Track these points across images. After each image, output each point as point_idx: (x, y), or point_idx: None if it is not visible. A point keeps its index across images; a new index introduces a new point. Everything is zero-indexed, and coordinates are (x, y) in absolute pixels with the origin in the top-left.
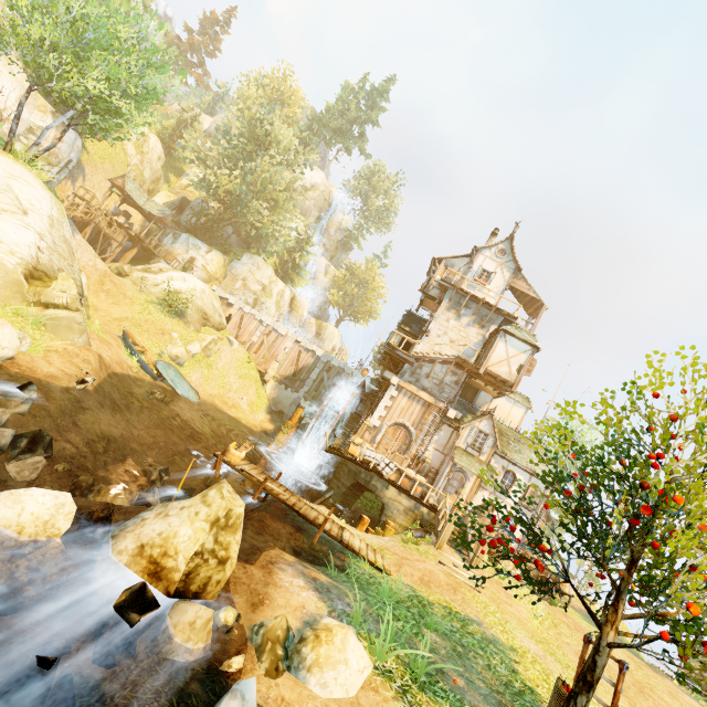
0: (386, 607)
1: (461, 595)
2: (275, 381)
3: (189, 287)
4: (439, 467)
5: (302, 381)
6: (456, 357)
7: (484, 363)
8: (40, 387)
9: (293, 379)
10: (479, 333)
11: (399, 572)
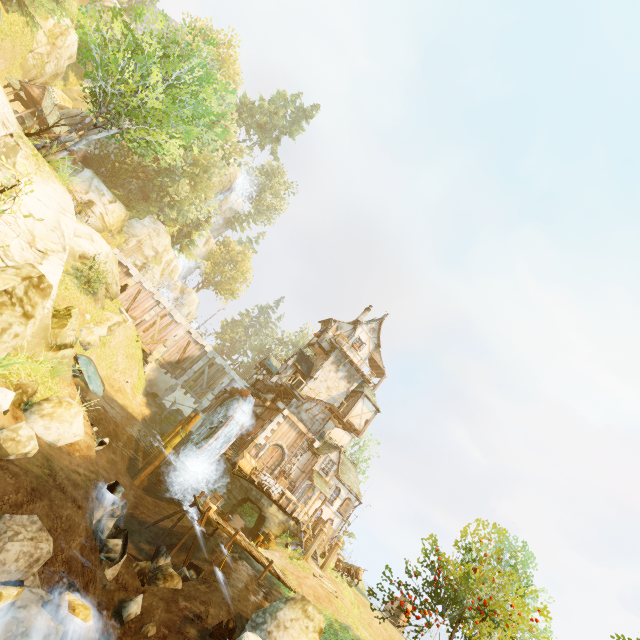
0: (326, 635)
1: (334, 605)
2: (157, 364)
3: (96, 250)
4: (296, 481)
5: (184, 370)
6: (332, 405)
7: (348, 415)
8: (91, 466)
9: (176, 366)
10: (346, 386)
11: (304, 593)
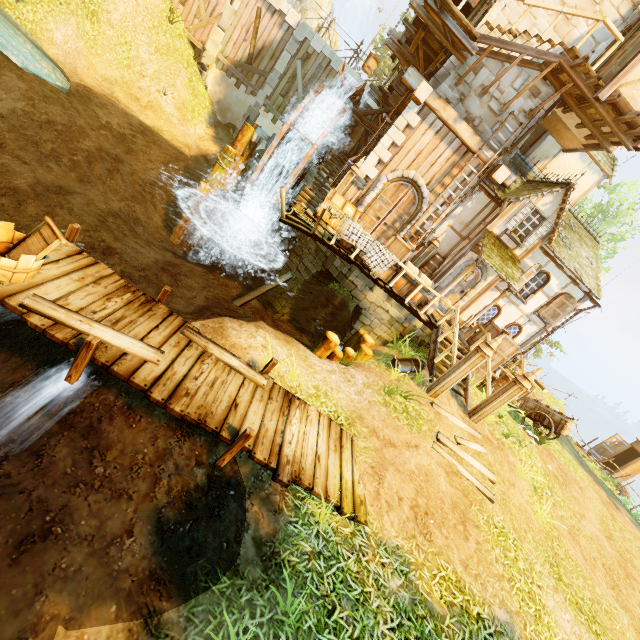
0: None
1: (474, 537)
2: (220, 69)
3: None
4: (446, 254)
5: (261, 75)
6: (566, 51)
7: (619, 76)
8: None
9: (247, 69)
10: None
11: (379, 500)
